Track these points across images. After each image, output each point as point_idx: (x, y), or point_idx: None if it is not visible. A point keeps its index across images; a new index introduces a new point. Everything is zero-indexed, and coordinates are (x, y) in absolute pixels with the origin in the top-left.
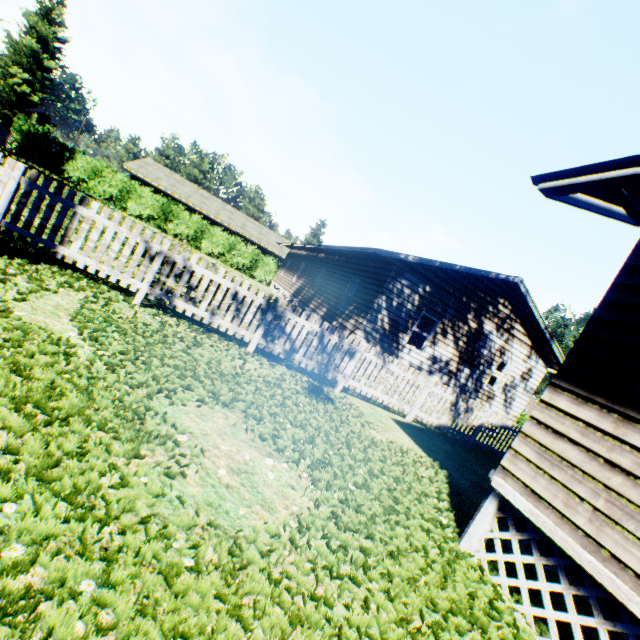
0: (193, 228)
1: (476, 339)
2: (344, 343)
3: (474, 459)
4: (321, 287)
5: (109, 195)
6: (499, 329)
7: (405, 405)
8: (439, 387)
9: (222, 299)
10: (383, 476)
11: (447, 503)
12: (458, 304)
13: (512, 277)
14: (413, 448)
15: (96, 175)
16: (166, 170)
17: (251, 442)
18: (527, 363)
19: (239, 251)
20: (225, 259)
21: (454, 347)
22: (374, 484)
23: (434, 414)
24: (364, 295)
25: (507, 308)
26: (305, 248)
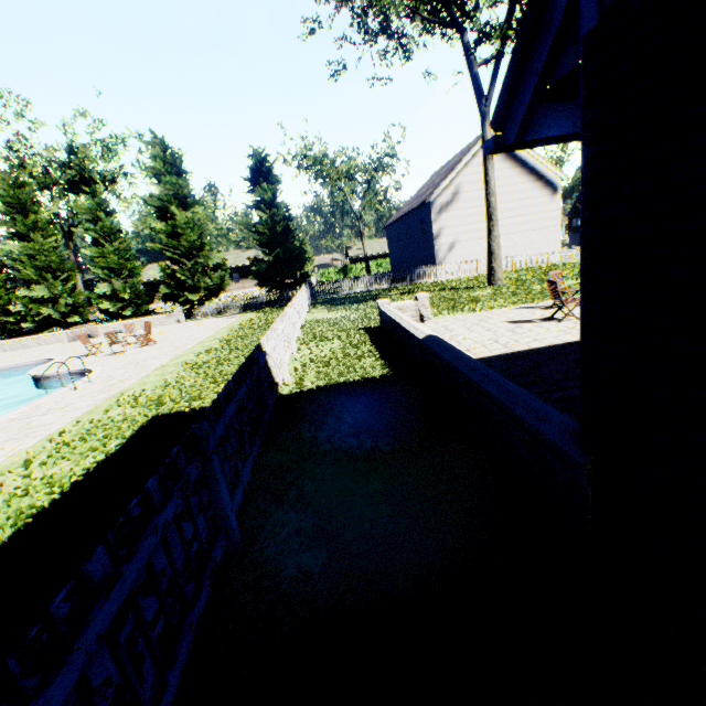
0: None
1: None
2: None
3: None
4: None
5: None
6: None
7: None
8: None
9: None
10: None
11: None
12: None
13: None
14: None
15: None
16: None
17: None
18: None
19: None
20: None
21: None
22: None
23: None
24: None
25: None
26: None
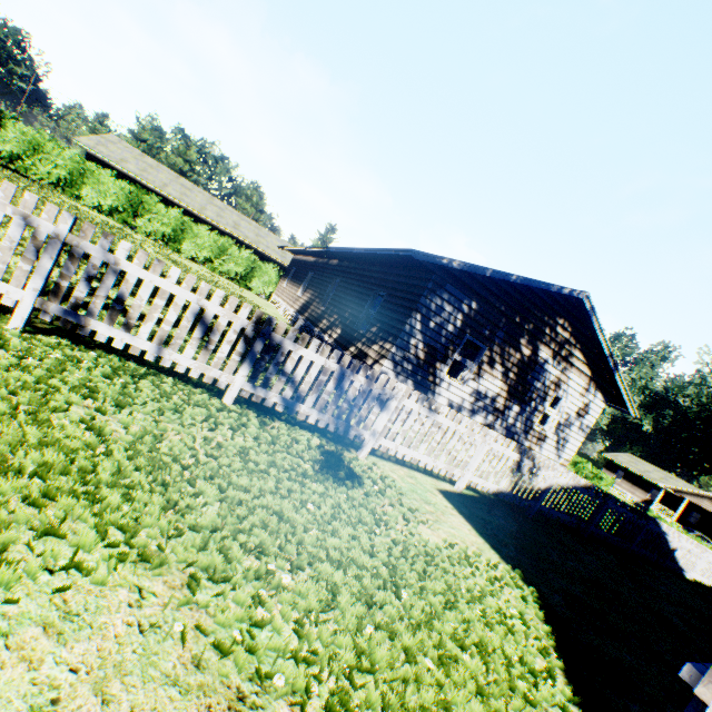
0: (171, 225)
1: (529, 369)
2: (374, 386)
3: (545, 538)
4: (334, 302)
5: (55, 178)
6: (556, 357)
7: (455, 469)
8: (500, 442)
9: (198, 317)
10: (465, 657)
11: (561, 674)
12: (510, 325)
13: (577, 292)
14: (479, 546)
15: (35, 150)
16: (135, 151)
17: (191, 674)
18: (585, 397)
19: (231, 256)
20: (213, 266)
21: (503, 380)
22: (457, 695)
23: (492, 478)
24: (392, 313)
25: (567, 330)
26: (313, 253)
